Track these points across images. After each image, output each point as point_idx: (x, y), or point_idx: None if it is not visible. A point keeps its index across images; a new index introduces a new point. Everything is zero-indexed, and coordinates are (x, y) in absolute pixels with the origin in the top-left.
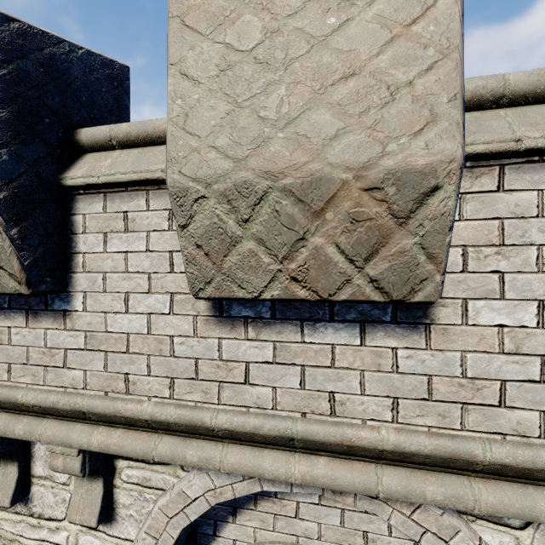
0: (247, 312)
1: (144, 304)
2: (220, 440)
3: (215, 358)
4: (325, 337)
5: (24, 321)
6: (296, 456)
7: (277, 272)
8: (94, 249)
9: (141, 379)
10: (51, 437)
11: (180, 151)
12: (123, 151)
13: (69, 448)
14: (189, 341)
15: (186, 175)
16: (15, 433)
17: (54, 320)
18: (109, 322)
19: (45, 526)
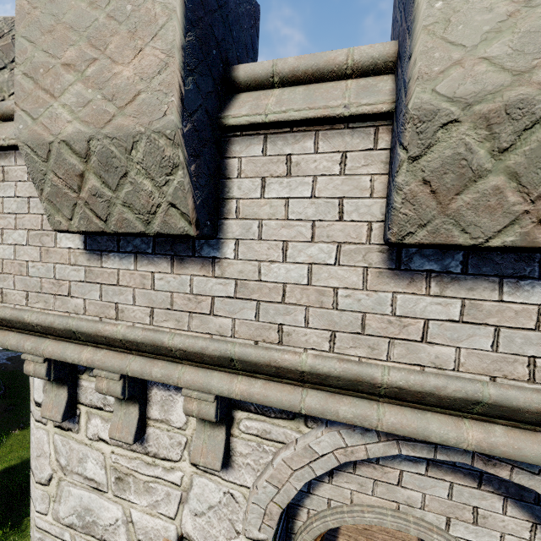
0: (431, 266)
1: (305, 253)
2: (374, 399)
3: (386, 314)
4: (531, 297)
5: (168, 267)
6: (465, 421)
7: (521, 214)
8: (249, 194)
9: (297, 330)
10: (190, 381)
11: (436, 65)
12: (284, 89)
13: (205, 394)
14: (356, 294)
15: (440, 94)
16: (152, 376)
17: (202, 267)
18: (263, 271)
19: (160, 465)
